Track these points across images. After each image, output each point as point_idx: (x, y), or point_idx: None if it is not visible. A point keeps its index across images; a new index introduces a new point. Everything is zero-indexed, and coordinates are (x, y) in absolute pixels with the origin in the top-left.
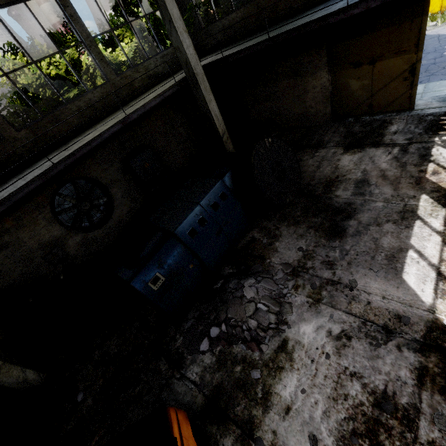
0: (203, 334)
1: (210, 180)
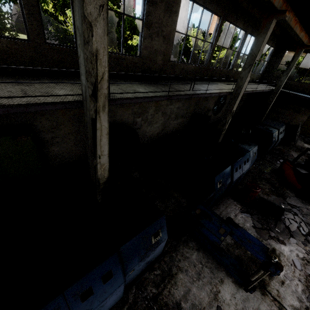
0: (277, 160)
1: (280, 123)
